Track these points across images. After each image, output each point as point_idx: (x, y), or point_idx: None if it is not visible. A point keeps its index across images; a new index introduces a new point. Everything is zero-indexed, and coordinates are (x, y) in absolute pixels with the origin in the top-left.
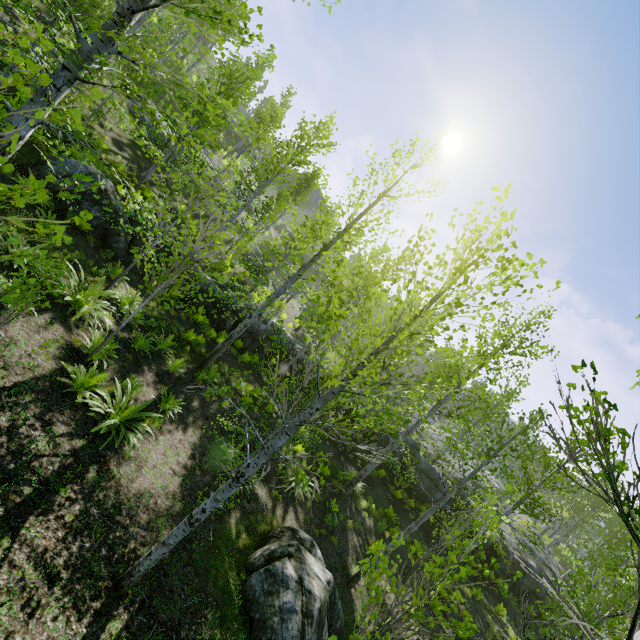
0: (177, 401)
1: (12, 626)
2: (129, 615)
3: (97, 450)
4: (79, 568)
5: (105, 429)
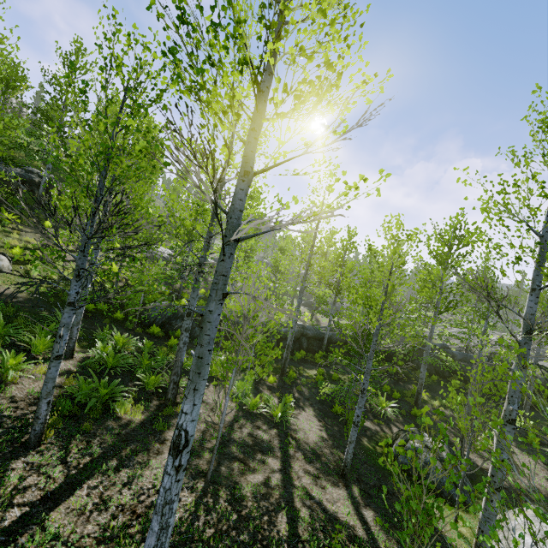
0: (290, 396)
1: (321, 493)
2: (357, 485)
3: (283, 431)
4: (323, 473)
5: (279, 420)
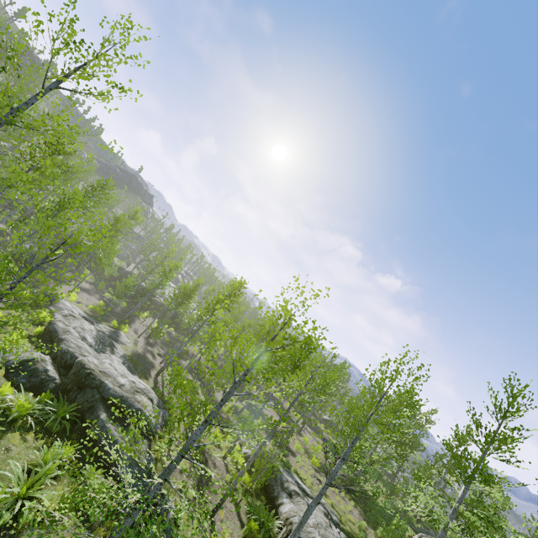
0: None
1: None
2: None
3: None
4: None
5: None
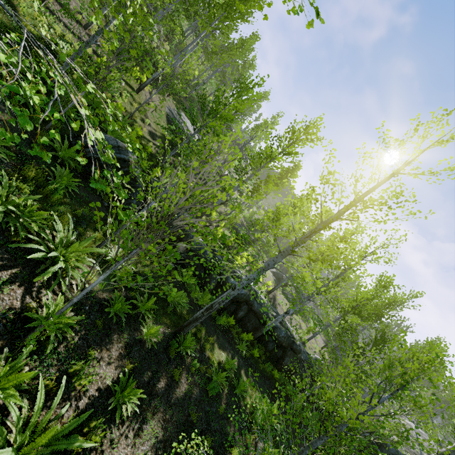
0: (135, 392)
1: None
2: None
3: None
4: None
5: None
